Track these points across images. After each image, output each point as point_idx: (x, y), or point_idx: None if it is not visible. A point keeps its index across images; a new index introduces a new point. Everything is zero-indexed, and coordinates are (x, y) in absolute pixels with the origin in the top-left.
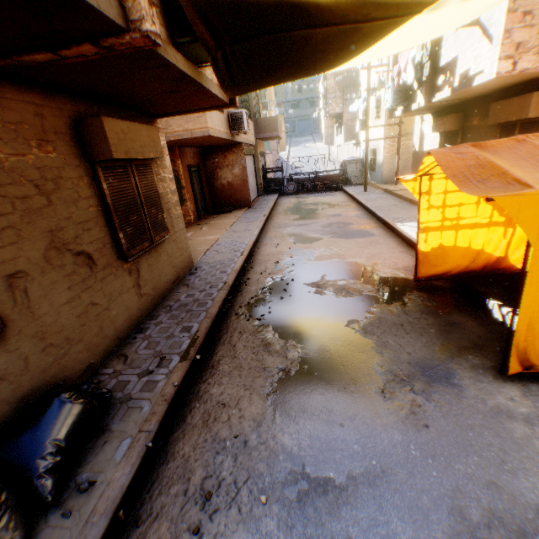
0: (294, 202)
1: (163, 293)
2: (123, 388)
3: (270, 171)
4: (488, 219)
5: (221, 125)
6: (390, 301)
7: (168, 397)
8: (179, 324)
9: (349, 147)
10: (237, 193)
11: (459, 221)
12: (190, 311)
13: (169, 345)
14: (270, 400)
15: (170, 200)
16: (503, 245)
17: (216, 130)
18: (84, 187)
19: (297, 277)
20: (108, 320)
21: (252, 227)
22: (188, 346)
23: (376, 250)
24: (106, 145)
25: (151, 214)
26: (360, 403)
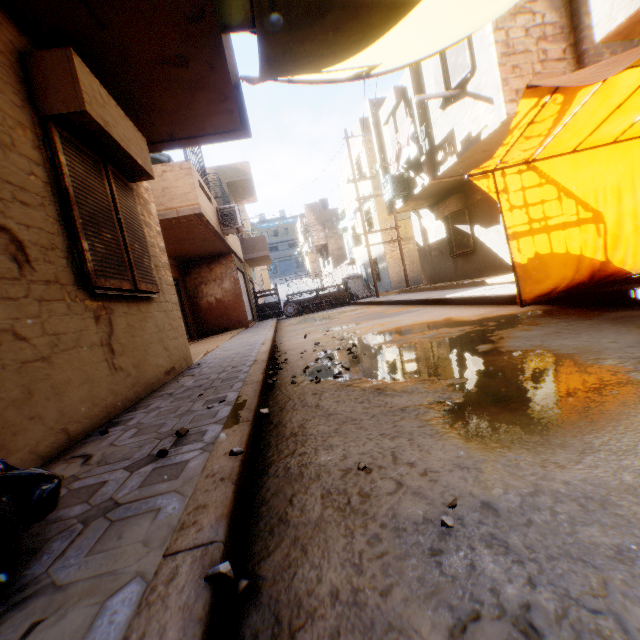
0: (300, 319)
1: (152, 383)
2: (87, 496)
3: (263, 295)
4: (576, 216)
5: (211, 214)
6: (509, 326)
7: (225, 473)
8: (198, 400)
9: (343, 269)
10: (230, 311)
11: (547, 222)
12: (211, 387)
13: (189, 420)
14: (462, 434)
15: (158, 255)
16: (600, 245)
17: (207, 213)
18: (25, 140)
19: (358, 344)
20: (46, 383)
21: (261, 332)
22: (231, 411)
23: (436, 313)
24: (74, 90)
25: (134, 247)
26: (636, 390)
